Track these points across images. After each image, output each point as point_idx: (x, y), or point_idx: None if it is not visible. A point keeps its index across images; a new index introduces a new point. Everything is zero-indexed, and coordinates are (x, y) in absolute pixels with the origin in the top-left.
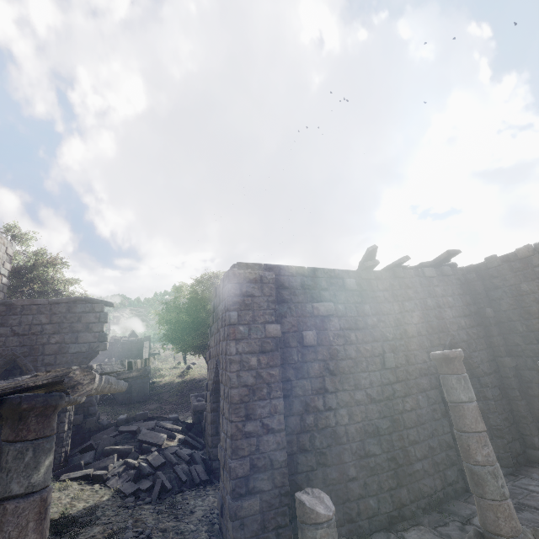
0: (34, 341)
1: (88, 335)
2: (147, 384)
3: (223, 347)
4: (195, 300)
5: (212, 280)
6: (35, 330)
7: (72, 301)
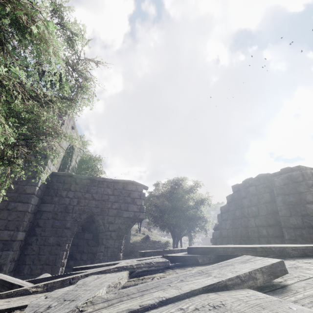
0: (103, 205)
1: (134, 206)
2: (129, 244)
3: (302, 234)
4: (171, 193)
5: (179, 182)
6: (104, 198)
7: (125, 182)
